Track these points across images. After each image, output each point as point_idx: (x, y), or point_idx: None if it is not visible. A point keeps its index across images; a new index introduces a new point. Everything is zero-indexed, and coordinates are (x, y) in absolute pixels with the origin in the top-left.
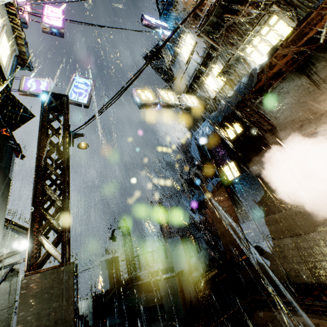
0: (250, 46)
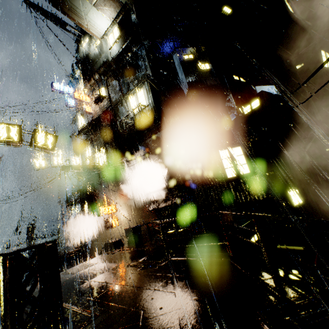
0: (97, 155)
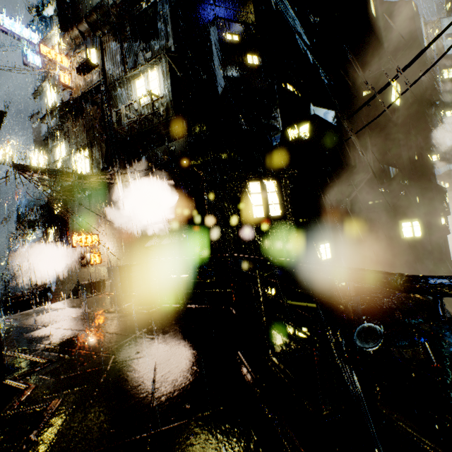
0: (76, 157)
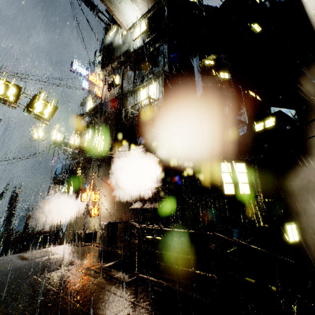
0: (96, 140)
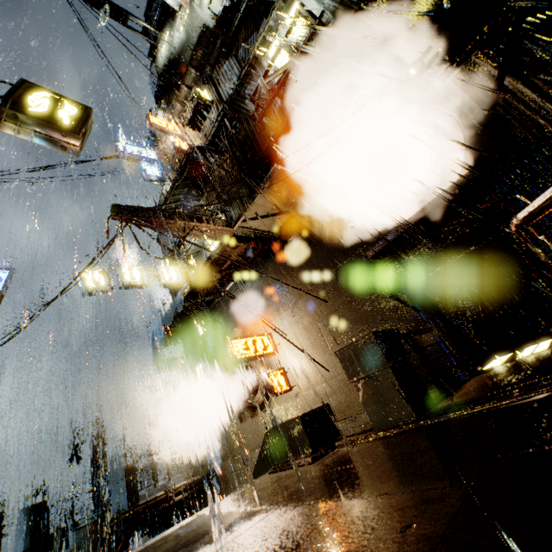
0: None
